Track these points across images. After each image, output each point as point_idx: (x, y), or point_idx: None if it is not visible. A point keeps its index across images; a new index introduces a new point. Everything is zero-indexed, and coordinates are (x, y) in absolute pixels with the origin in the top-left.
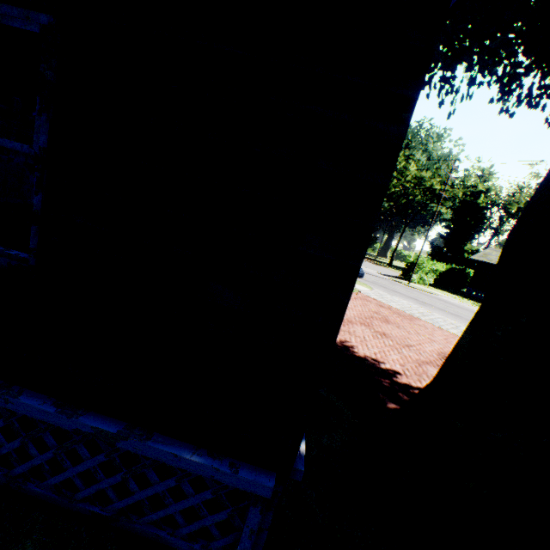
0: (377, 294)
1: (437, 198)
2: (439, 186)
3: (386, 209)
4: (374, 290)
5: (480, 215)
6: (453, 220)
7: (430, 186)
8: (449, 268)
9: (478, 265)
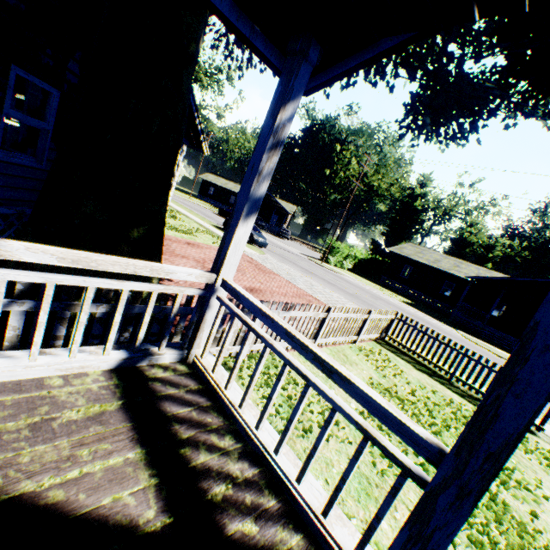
0: (263, 257)
1: (377, 194)
2: (378, 183)
3: (331, 200)
4: (263, 255)
5: (417, 217)
6: (393, 219)
7: (370, 183)
8: (371, 257)
9: (393, 257)
